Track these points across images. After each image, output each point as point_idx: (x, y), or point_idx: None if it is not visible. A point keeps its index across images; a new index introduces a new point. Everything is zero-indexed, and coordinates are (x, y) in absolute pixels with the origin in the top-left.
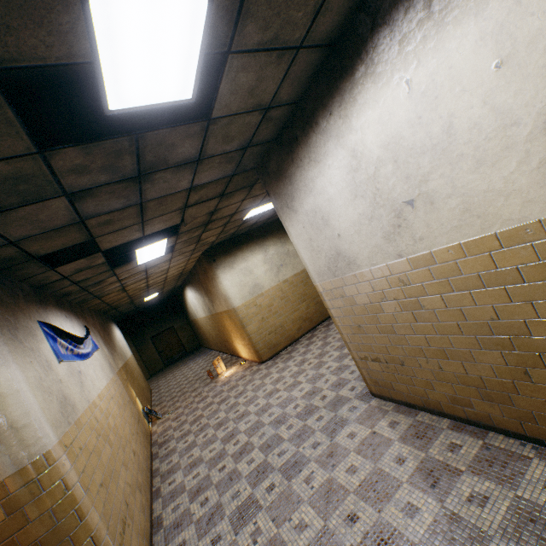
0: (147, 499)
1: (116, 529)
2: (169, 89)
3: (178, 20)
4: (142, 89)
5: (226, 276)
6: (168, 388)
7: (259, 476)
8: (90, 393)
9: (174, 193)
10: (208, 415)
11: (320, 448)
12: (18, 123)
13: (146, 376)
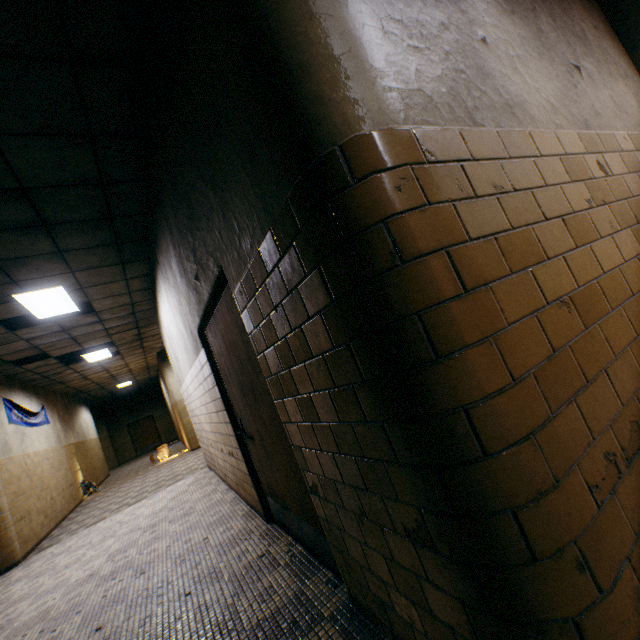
0: (50, 524)
1: (16, 514)
2: (66, 311)
3: (61, 302)
4: (54, 313)
5: (173, 374)
6: (122, 472)
7: (118, 508)
8: (28, 448)
9: (95, 331)
10: (127, 486)
11: (157, 492)
12: (3, 327)
13: (114, 464)
